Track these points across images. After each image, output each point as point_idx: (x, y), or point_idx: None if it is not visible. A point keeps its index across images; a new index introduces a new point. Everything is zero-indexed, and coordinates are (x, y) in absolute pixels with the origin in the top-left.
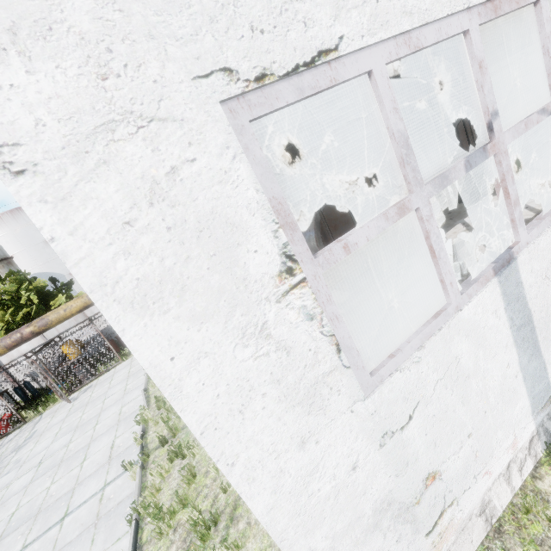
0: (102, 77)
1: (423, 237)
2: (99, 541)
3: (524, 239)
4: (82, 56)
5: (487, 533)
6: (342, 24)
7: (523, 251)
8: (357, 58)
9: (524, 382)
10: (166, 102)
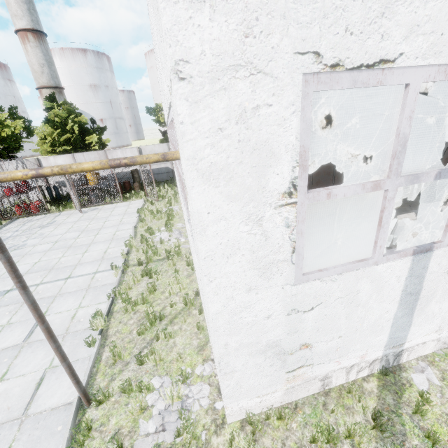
0: (245, 35)
1: (379, 209)
2: (87, 299)
3: (447, 242)
4: (241, 18)
5: (319, 391)
6: (407, 44)
7: (441, 249)
8: (404, 71)
9: (391, 327)
10: (272, 63)
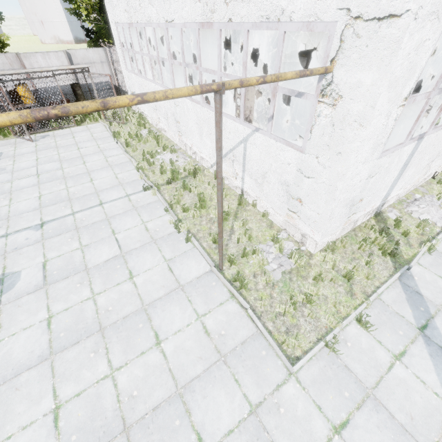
0: None
1: (420, 111)
2: (145, 216)
3: (429, 132)
4: None
5: (350, 230)
6: None
7: (426, 136)
8: None
9: (390, 187)
10: None
